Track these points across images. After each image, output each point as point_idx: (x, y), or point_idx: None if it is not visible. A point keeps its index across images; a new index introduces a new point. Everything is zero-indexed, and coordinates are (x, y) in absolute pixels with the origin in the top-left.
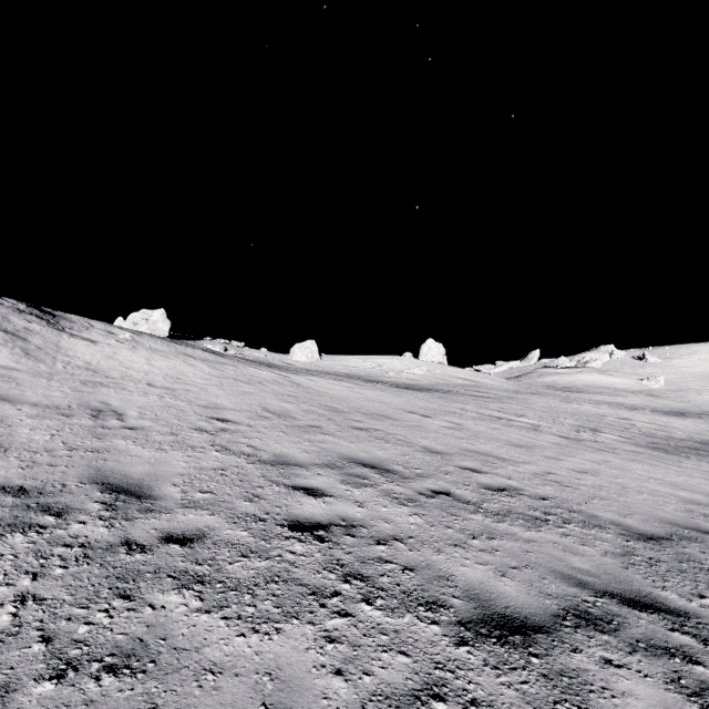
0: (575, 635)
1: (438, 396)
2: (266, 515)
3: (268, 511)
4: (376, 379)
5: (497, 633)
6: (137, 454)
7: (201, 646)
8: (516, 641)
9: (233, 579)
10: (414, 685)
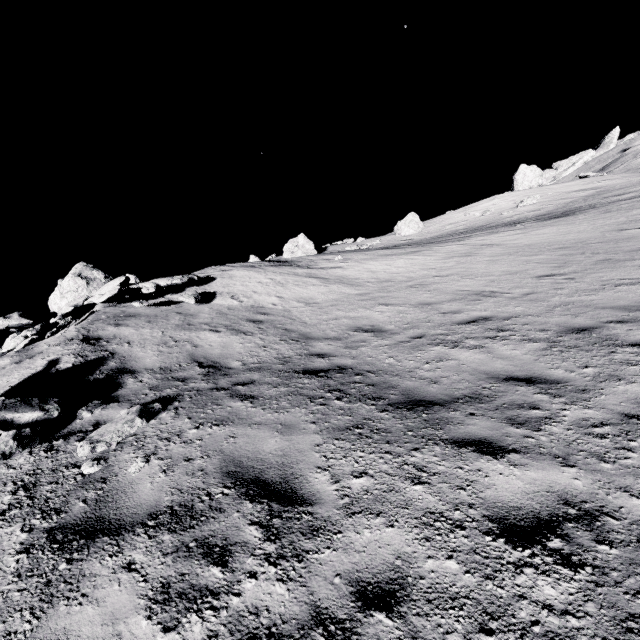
0: None
1: (599, 212)
2: None
3: None
4: (500, 223)
5: None
6: (591, 299)
7: None
8: None
9: None
10: None
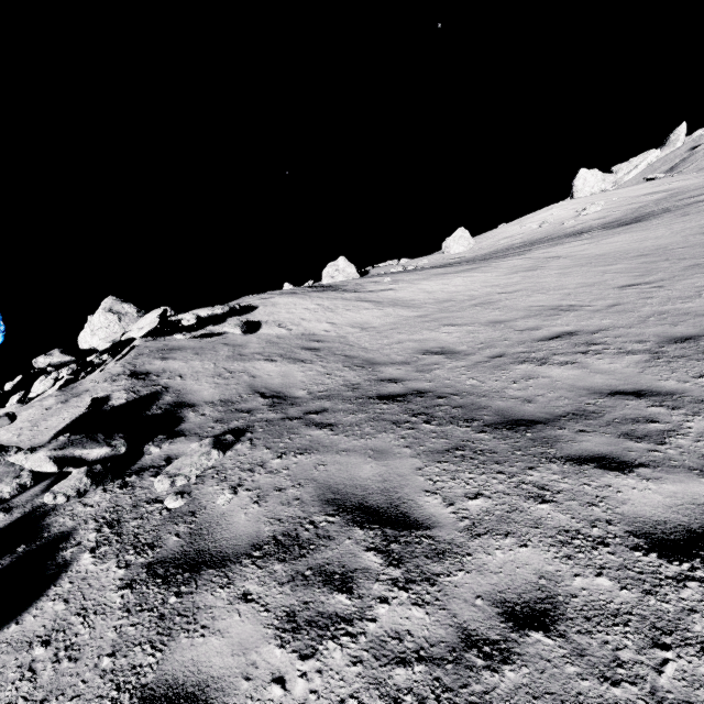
0: None
1: (675, 215)
2: None
3: None
4: (562, 234)
5: None
6: (688, 307)
7: None
8: None
9: None
10: None
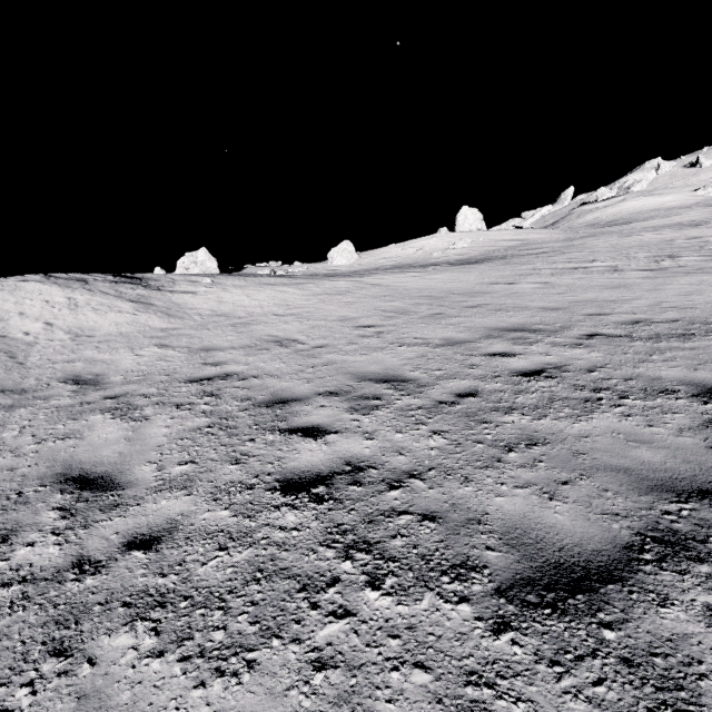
0: None
1: (500, 263)
2: (496, 373)
3: (493, 371)
4: (425, 263)
5: None
6: (356, 360)
7: (560, 431)
8: None
9: (529, 405)
10: (698, 422)
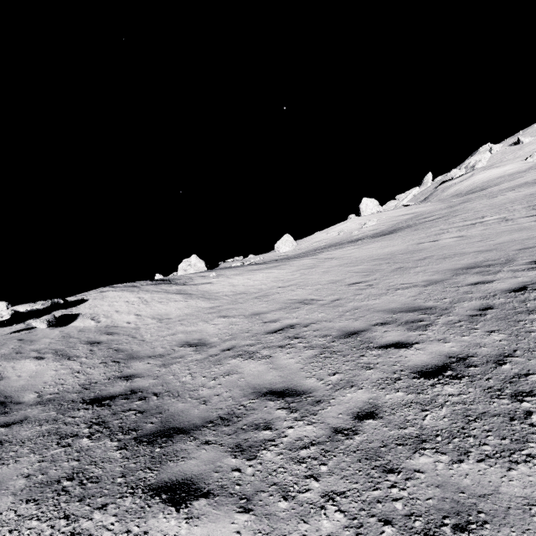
0: None
1: (411, 230)
2: (491, 294)
3: (487, 293)
4: (350, 240)
5: None
6: (374, 303)
7: None
8: None
9: None
10: None
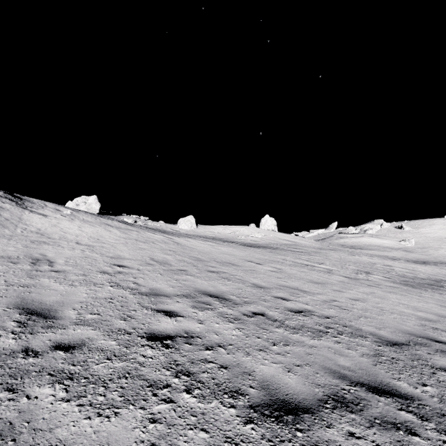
0: (331, 414)
1: (269, 251)
2: (132, 330)
3: (135, 327)
4: (231, 240)
5: (276, 413)
6: (55, 288)
7: (54, 427)
8: (289, 420)
9: (95, 376)
10: None
